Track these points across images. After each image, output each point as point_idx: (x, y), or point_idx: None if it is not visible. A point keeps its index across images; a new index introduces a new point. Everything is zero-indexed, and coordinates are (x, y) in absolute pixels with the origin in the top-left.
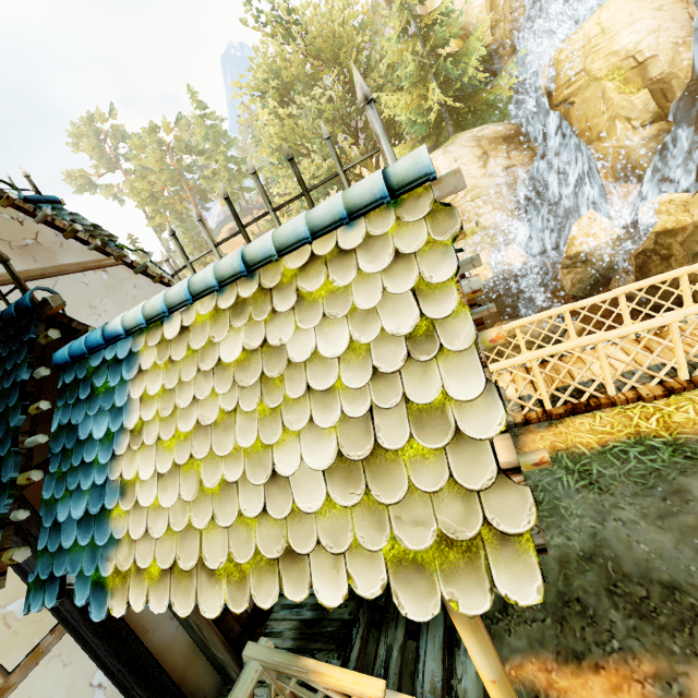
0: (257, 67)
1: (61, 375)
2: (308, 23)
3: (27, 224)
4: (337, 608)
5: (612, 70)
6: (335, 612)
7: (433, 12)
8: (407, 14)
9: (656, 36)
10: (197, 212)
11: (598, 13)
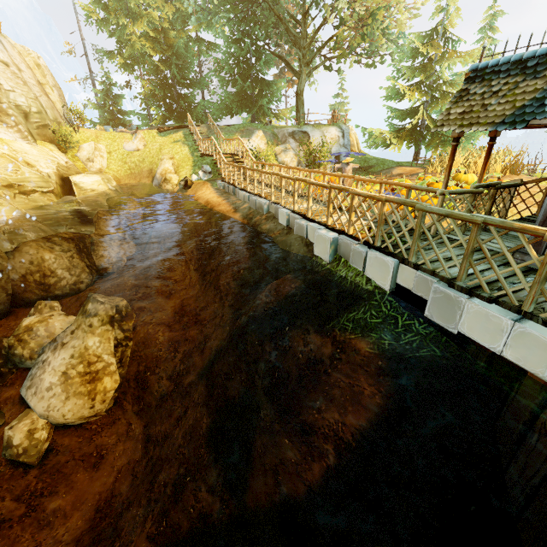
0: None
1: None
2: None
3: None
4: (521, 222)
5: None
6: (522, 222)
7: None
8: None
9: None
10: None
11: None
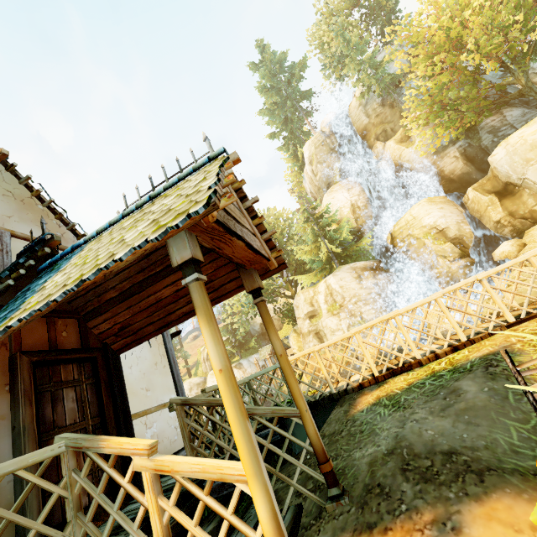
0: None
1: (38, 276)
2: None
3: (62, 228)
4: None
5: (425, 234)
6: None
7: (321, 212)
8: (307, 213)
9: (444, 219)
10: None
11: (409, 211)
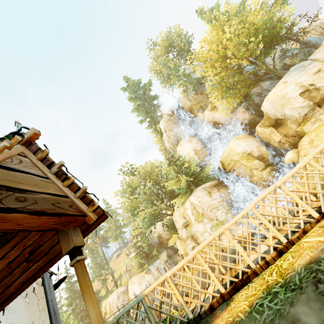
0: (123, 185)
1: None
2: (140, 170)
3: None
4: None
5: (241, 157)
6: None
7: (176, 158)
8: (168, 160)
9: (248, 146)
10: (100, 247)
11: (227, 146)
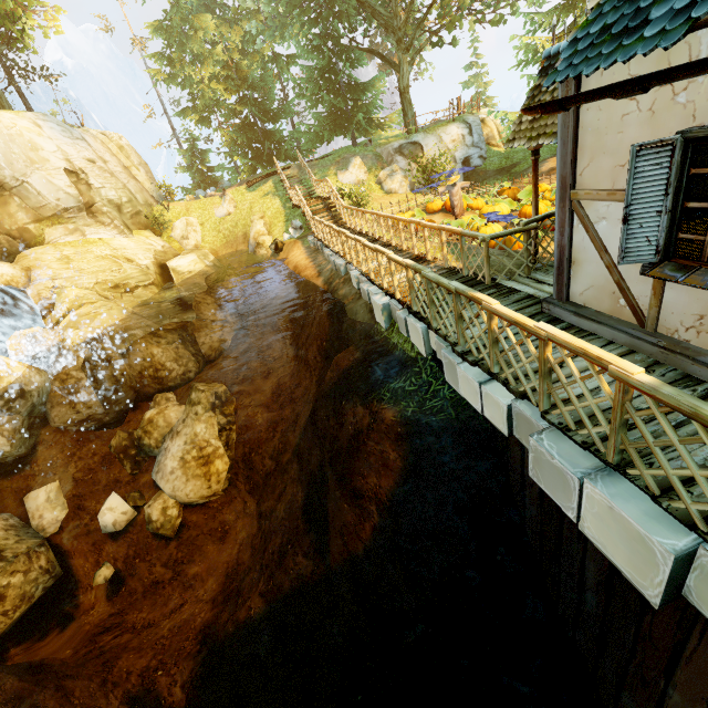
0: None
1: None
2: None
3: None
4: None
5: None
6: None
7: None
8: None
9: None
10: None
11: None
